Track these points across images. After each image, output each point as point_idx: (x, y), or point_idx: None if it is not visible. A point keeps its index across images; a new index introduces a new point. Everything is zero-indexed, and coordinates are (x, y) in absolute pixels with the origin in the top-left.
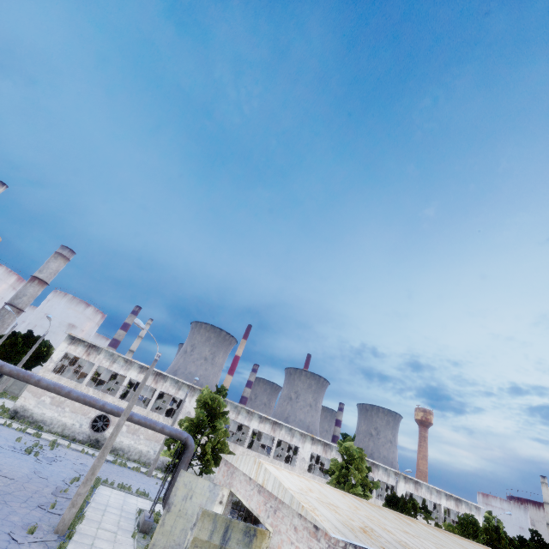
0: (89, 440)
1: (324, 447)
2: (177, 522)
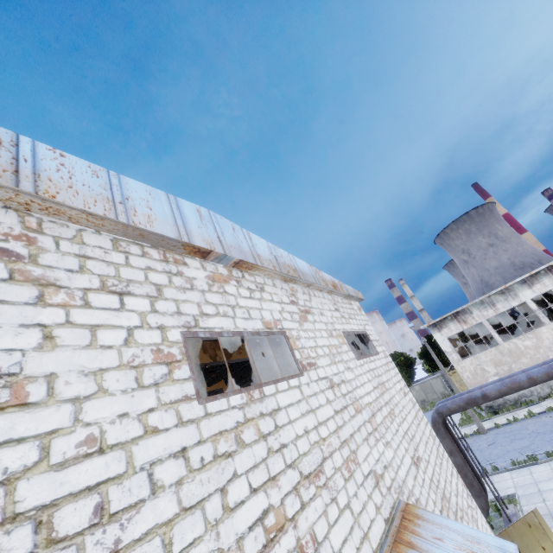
0: None
1: None
2: None
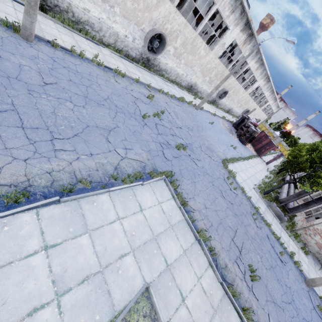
0: (141, 58)
1: (266, 83)
2: None
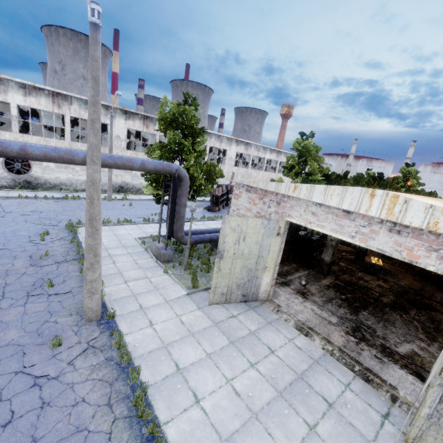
0: (17, 184)
1: (246, 146)
2: (234, 264)
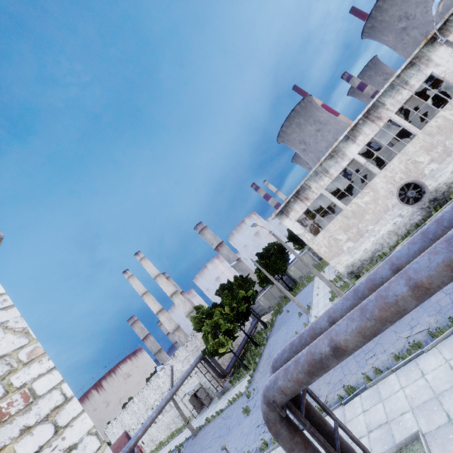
0: (427, 209)
1: None
2: None
